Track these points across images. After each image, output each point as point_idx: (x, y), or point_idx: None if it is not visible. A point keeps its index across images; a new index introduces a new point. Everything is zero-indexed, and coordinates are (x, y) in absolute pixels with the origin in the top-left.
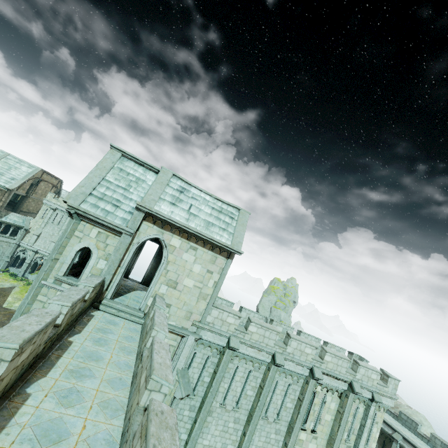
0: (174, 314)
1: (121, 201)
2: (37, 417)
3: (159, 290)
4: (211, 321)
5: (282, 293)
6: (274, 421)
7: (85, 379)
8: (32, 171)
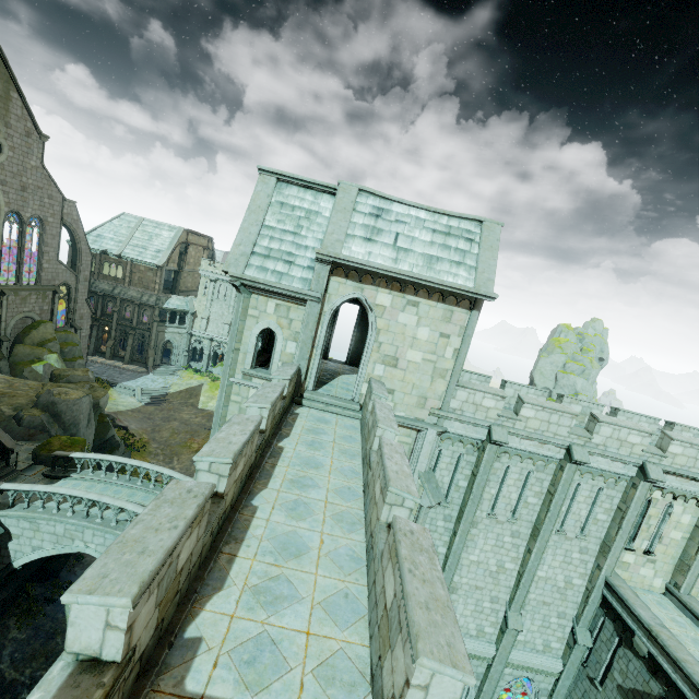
0: (401, 402)
1: (294, 254)
2: (271, 530)
3: (373, 372)
4: (457, 407)
5: (576, 348)
6: (575, 536)
7: (308, 489)
8: (175, 234)
